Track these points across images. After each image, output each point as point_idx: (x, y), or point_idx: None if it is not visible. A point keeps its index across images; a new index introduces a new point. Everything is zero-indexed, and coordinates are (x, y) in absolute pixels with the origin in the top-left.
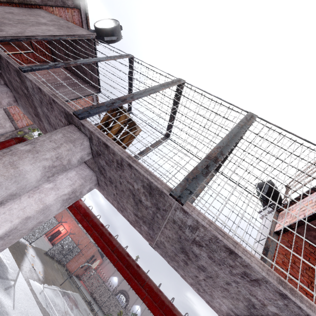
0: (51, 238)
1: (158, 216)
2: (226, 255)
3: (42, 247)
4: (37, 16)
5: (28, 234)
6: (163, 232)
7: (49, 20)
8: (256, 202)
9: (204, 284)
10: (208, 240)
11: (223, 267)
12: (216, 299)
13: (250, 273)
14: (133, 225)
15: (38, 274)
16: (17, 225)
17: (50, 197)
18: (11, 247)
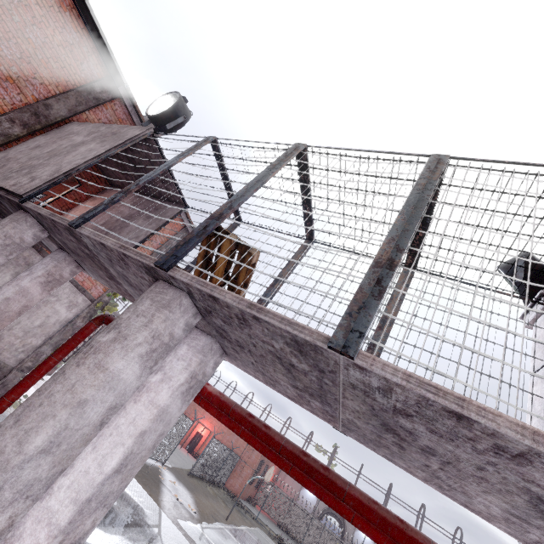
0: (190, 447)
1: (326, 382)
2: (454, 423)
3: (181, 465)
4: (69, 135)
5: (156, 450)
6: (345, 405)
7: (86, 135)
8: (506, 303)
9: (444, 476)
10: (415, 404)
11: (459, 443)
12: (476, 499)
13: (505, 445)
14: (297, 403)
15: (189, 509)
16: (132, 448)
17: (163, 395)
18: (138, 476)
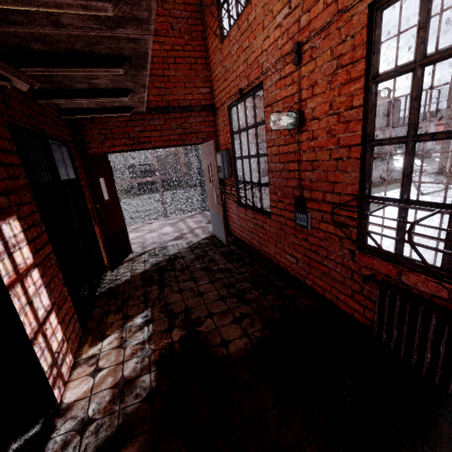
0: None
1: None
2: None
3: None
4: None
5: None
6: None
7: None
8: None
9: None
10: None
11: None
12: None
13: None
14: None
15: None
16: None
17: (431, 129)
18: None
